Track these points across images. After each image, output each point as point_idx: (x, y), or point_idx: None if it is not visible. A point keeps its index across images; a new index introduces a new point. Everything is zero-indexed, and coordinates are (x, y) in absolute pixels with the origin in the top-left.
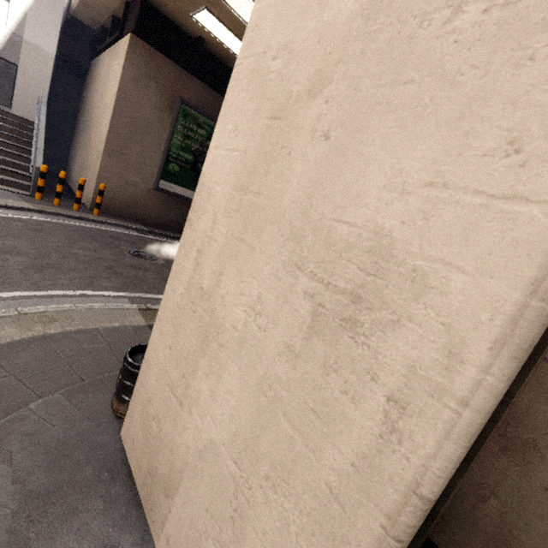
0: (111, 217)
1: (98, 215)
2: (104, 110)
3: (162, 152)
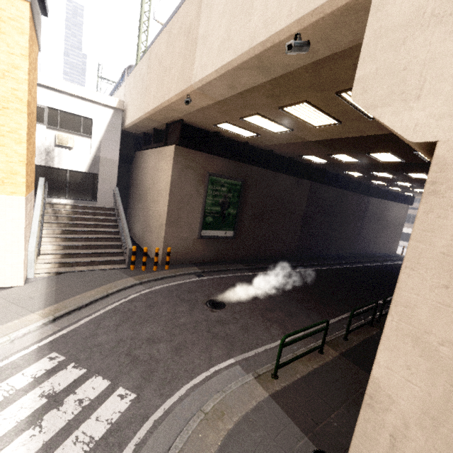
0: (175, 267)
1: (168, 268)
2: (159, 194)
3: (200, 212)
